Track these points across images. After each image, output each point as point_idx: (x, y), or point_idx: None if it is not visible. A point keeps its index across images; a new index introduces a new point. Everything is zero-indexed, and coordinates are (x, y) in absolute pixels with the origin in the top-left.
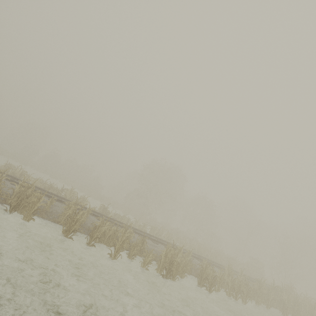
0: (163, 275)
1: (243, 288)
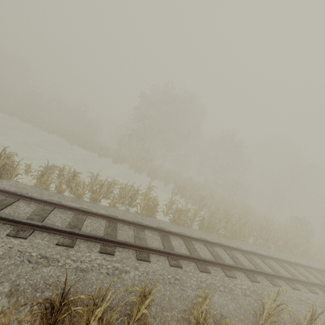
0: None
1: None
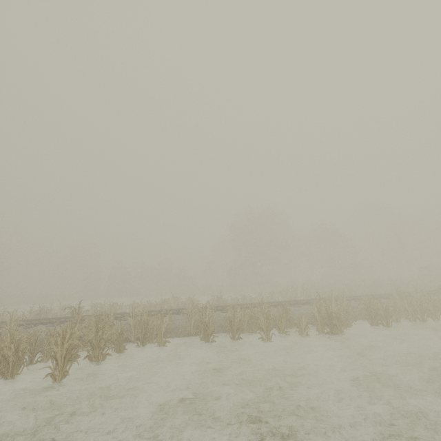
0: (328, 333)
1: (426, 304)
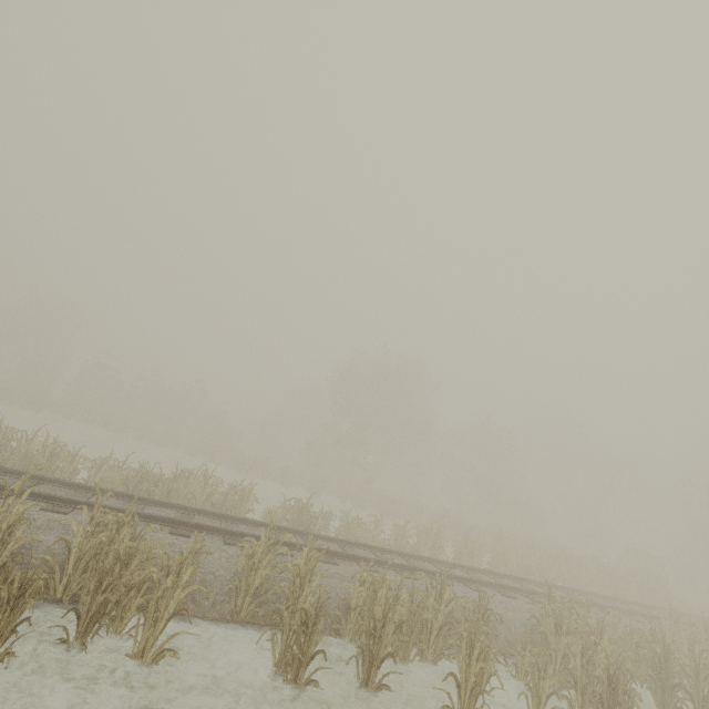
0: None
1: None
